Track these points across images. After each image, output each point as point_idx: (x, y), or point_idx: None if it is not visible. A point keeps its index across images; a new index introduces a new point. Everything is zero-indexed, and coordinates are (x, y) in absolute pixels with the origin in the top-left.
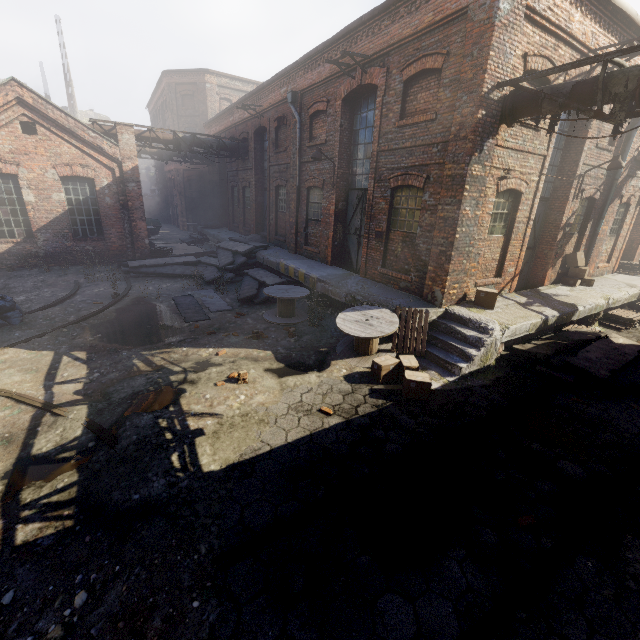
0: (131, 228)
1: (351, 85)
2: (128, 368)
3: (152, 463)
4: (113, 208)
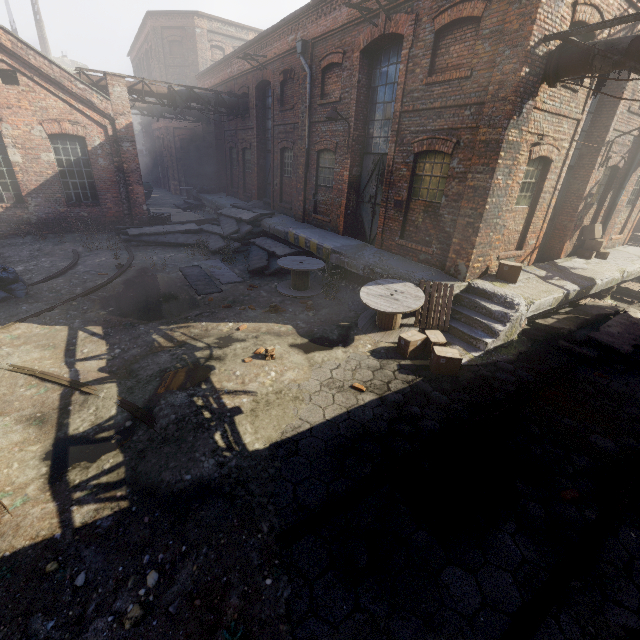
0: (127, 193)
1: (372, 34)
2: (149, 344)
3: (197, 443)
4: (107, 170)
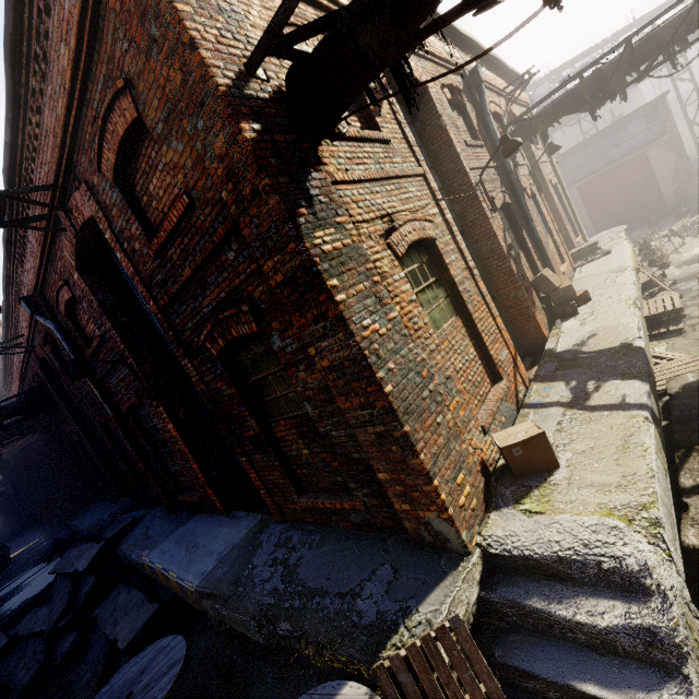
0: None
1: (70, 241)
2: None
3: None
4: None
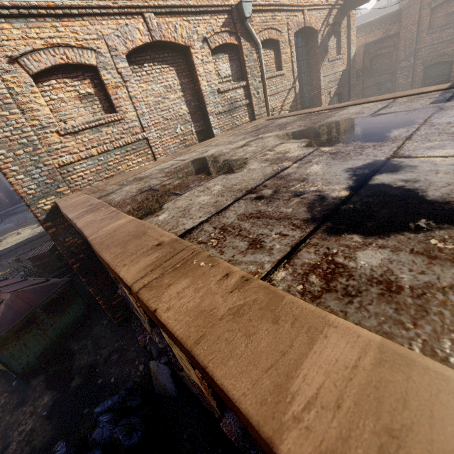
0: None
1: None
2: None
3: None
4: None
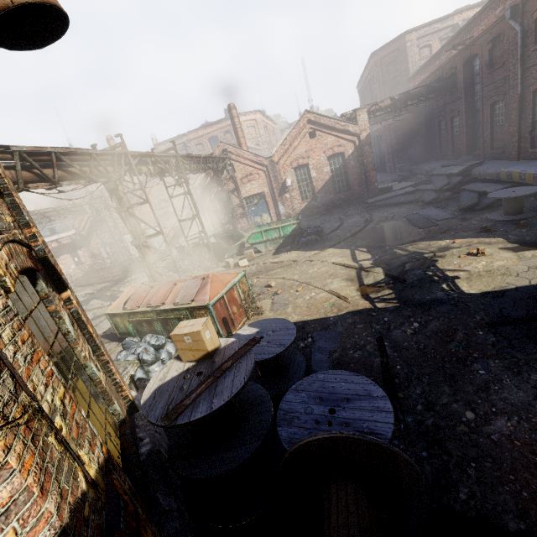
0: (365, 178)
1: None
2: (393, 253)
3: (431, 287)
4: (355, 167)
